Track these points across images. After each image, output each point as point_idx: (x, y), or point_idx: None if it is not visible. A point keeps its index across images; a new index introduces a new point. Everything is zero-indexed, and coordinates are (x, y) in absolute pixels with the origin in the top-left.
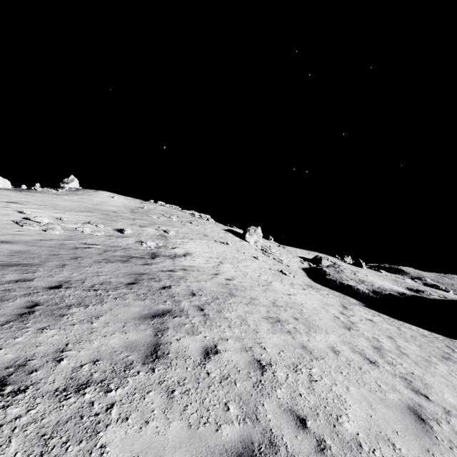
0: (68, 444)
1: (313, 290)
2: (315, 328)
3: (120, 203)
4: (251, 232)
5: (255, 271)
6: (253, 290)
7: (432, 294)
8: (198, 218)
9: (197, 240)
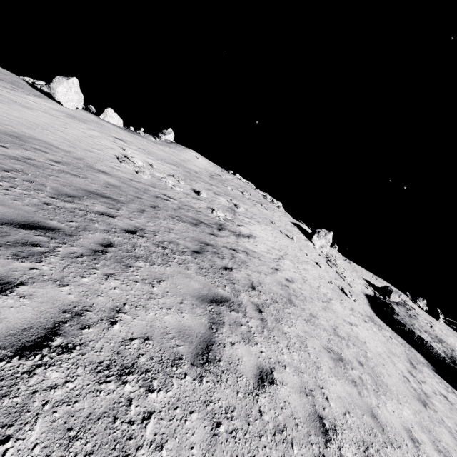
0: None
1: (375, 327)
2: (384, 388)
3: (202, 166)
4: (321, 235)
5: (315, 280)
6: (313, 303)
7: None
8: (269, 202)
9: (263, 225)
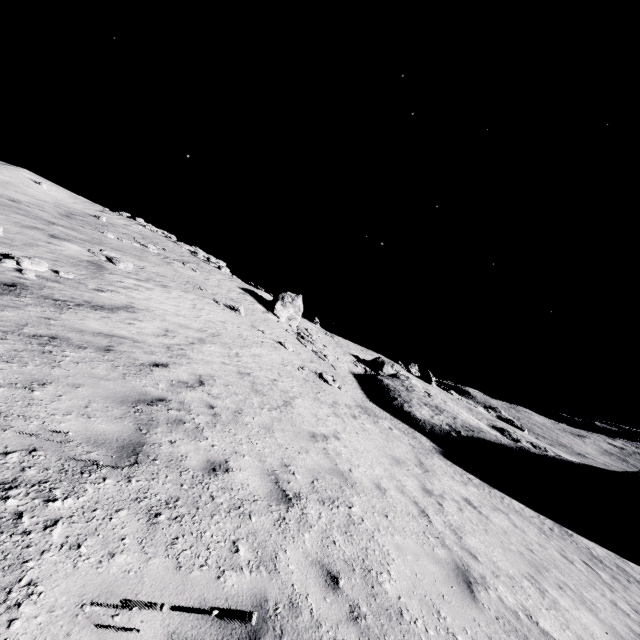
0: None
1: (370, 420)
2: None
3: (50, 198)
4: (286, 301)
5: (272, 369)
6: (237, 424)
7: (520, 438)
8: (203, 262)
9: (176, 292)
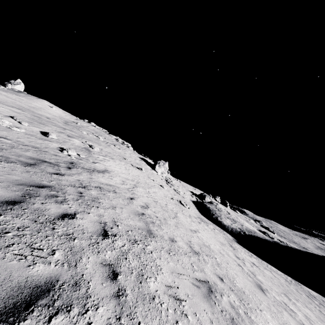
0: None
1: (205, 224)
2: (245, 300)
3: (57, 114)
4: (160, 164)
5: (163, 199)
6: (167, 224)
7: (273, 237)
8: (121, 144)
9: (117, 161)
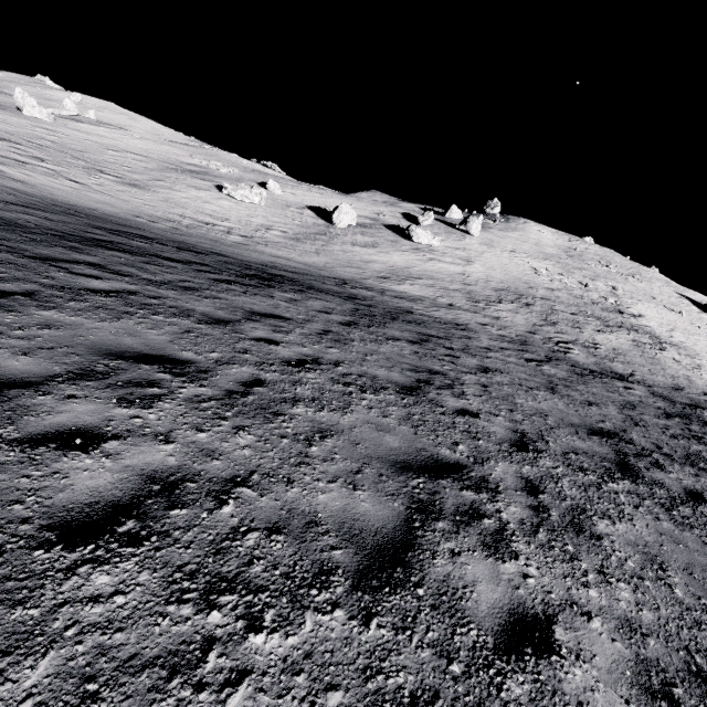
0: (657, 350)
1: None
2: None
3: (550, 242)
4: None
5: None
6: (701, 353)
7: None
8: (641, 270)
9: (645, 303)
